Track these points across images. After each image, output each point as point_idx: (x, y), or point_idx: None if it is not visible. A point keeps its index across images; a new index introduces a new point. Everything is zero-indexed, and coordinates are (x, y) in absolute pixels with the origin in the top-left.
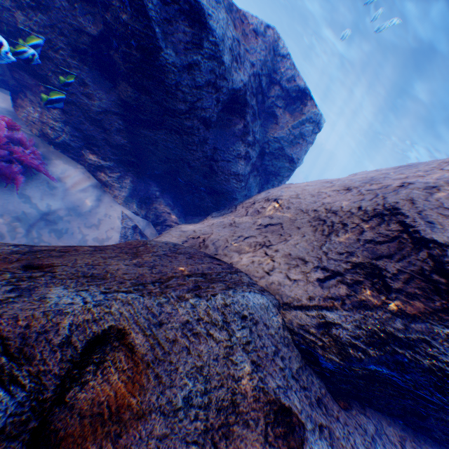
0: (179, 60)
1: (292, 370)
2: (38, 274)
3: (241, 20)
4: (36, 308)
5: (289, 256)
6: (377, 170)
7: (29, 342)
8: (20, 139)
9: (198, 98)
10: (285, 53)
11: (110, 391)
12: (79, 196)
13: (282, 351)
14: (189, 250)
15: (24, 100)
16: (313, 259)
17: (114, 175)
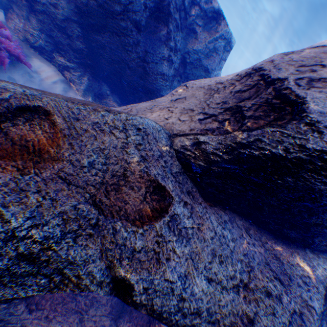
0: None
1: (172, 170)
2: None
3: None
4: None
5: (183, 109)
6: None
7: None
8: (7, 37)
9: (130, 2)
10: None
11: (35, 137)
12: (50, 86)
13: (166, 158)
14: None
15: (13, 15)
16: (199, 109)
17: (75, 73)
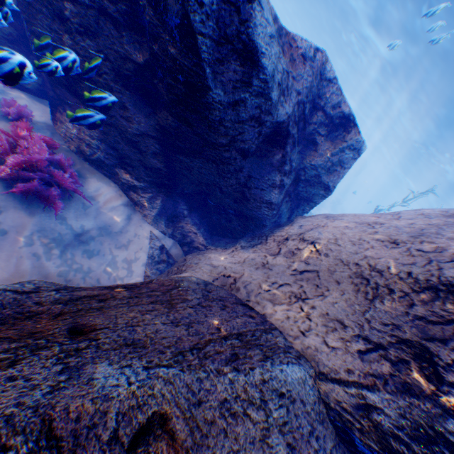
0: (226, 98)
1: (326, 450)
2: (84, 344)
3: (290, 44)
4: (85, 394)
5: (327, 316)
6: (424, 212)
7: (80, 441)
8: (59, 160)
9: (240, 132)
10: (333, 77)
11: None
12: (111, 216)
13: (317, 429)
14: (221, 292)
15: (64, 115)
16: (354, 324)
17: (145, 194)
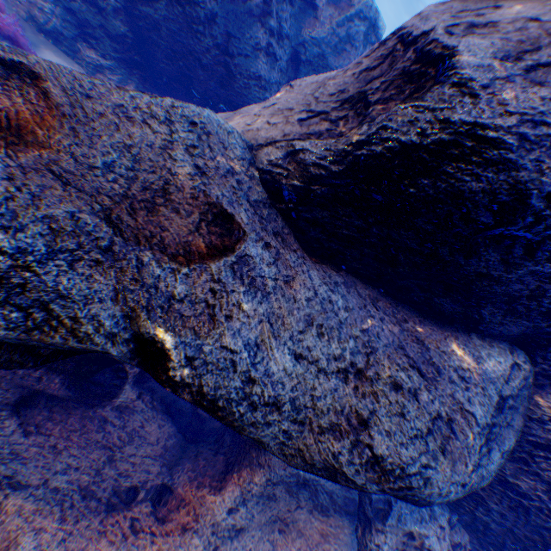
0: None
1: (249, 197)
2: None
3: None
4: None
5: (278, 111)
6: None
7: None
8: None
9: None
10: None
11: (11, 106)
12: None
13: (240, 176)
14: None
15: None
16: (303, 108)
17: (114, 78)
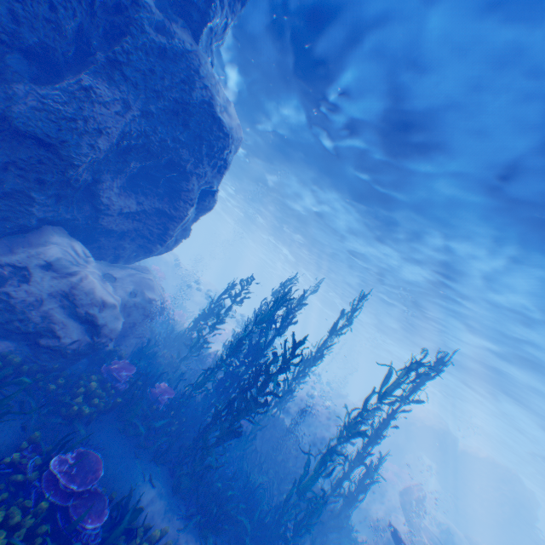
0: None
1: None
2: None
3: None
4: None
5: None
6: None
7: None
8: None
9: None
10: None
11: None
12: None
13: None
14: None
15: None
16: None
17: None
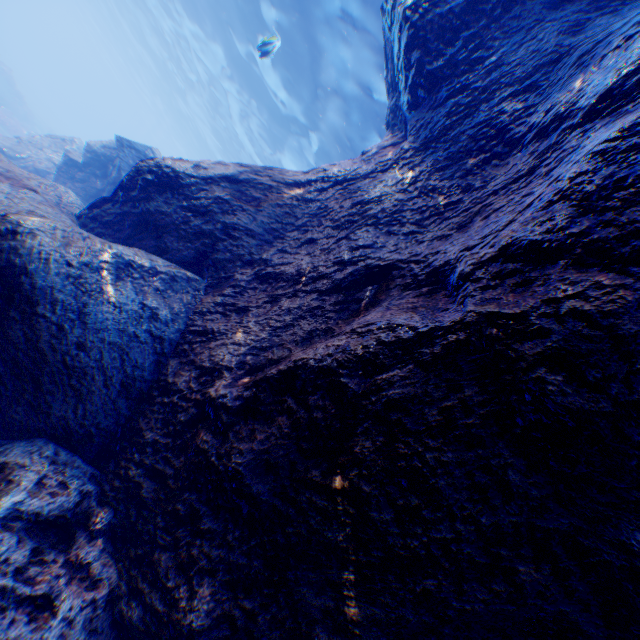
0: None
1: (63, 205)
2: None
3: None
4: None
5: None
6: None
7: None
8: None
9: None
10: None
11: None
12: None
13: (66, 202)
14: None
15: None
16: None
17: None
